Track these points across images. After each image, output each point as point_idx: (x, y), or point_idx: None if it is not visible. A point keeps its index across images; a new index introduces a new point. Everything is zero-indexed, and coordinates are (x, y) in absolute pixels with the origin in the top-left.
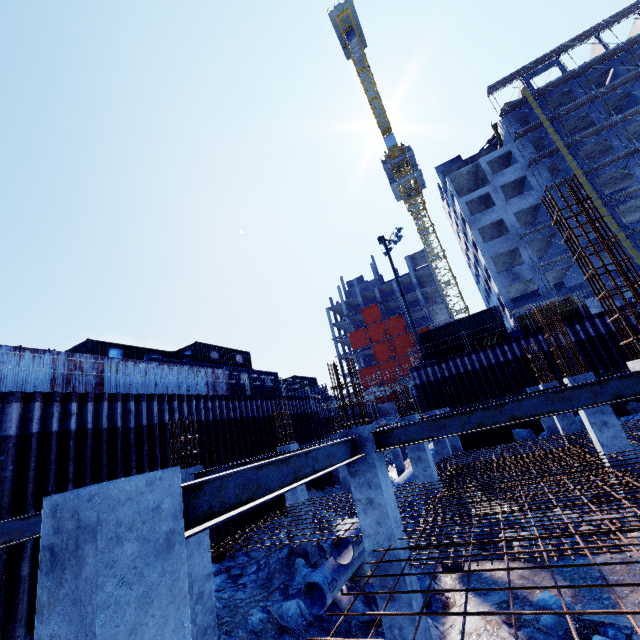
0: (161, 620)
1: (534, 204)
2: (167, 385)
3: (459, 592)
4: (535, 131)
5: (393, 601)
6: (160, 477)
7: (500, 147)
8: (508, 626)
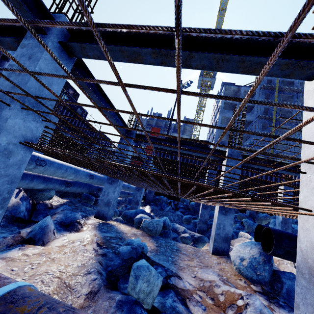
0: None
1: (250, 120)
2: None
3: (91, 226)
4: (270, 90)
5: None
6: None
7: None
8: (97, 245)
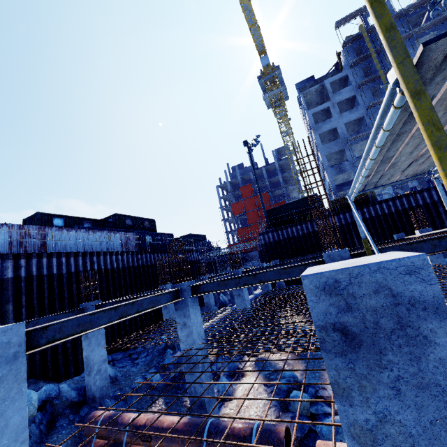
0: (9, 389)
1: (359, 117)
2: (92, 244)
3: (250, 368)
4: (366, 60)
5: (192, 375)
6: (11, 328)
7: (340, 71)
8: (264, 386)
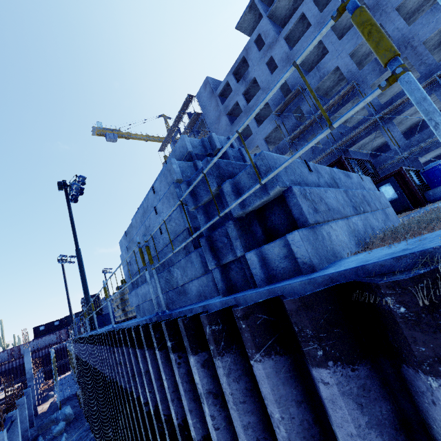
0: None
1: None
2: (41, 343)
3: None
4: None
5: None
6: None
7: None
8: None
